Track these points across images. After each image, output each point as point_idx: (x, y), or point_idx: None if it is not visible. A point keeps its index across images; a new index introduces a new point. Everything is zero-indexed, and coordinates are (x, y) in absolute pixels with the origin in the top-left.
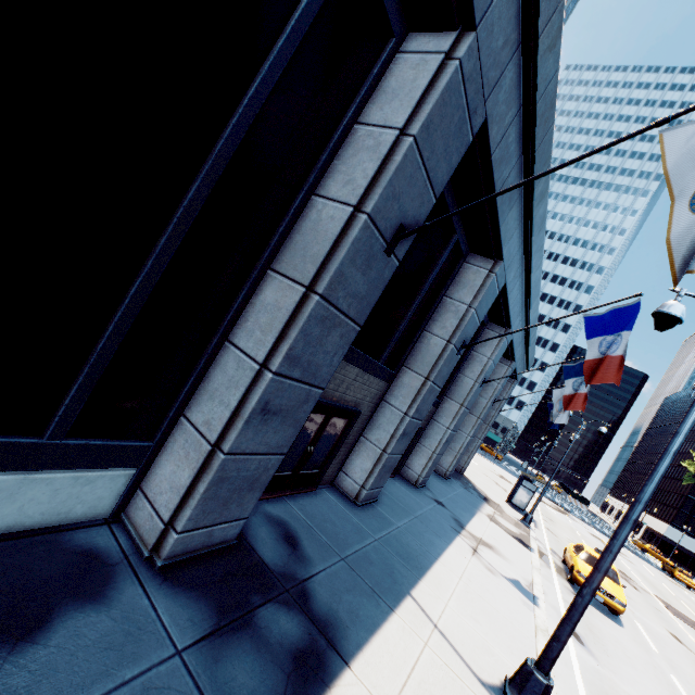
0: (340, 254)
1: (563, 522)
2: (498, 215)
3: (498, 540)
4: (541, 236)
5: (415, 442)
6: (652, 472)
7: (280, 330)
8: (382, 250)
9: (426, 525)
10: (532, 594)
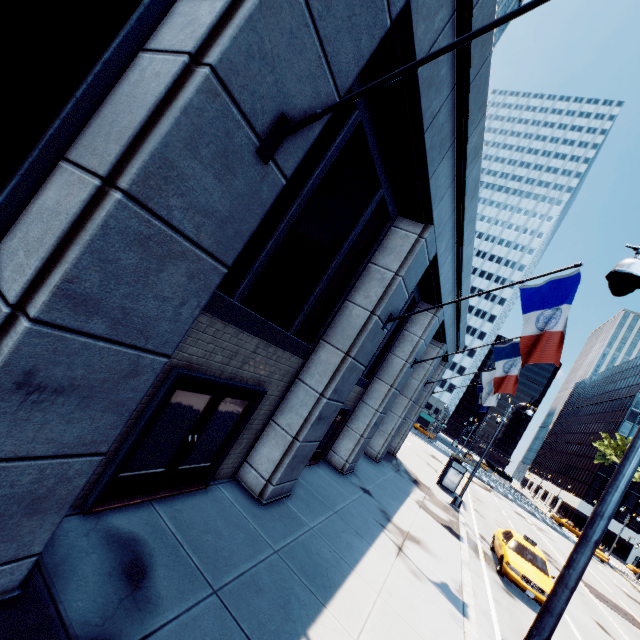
0: (162, 127)
1: (489, 502)
2: (428, 162)
3: (427, 531)
4: (474, 205)
5: (342, 425)
6: (616, 476)
7: (50, 247)
8: (252, 148)
9: (346, 521)
10: (462, 601)
